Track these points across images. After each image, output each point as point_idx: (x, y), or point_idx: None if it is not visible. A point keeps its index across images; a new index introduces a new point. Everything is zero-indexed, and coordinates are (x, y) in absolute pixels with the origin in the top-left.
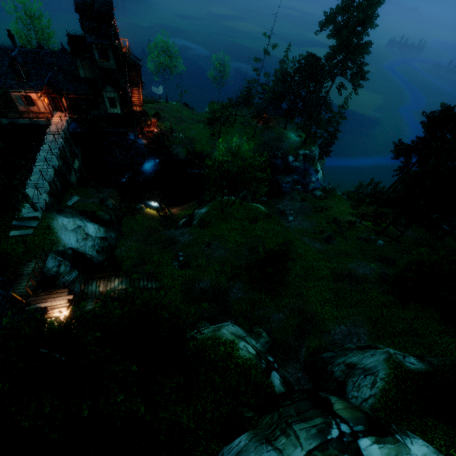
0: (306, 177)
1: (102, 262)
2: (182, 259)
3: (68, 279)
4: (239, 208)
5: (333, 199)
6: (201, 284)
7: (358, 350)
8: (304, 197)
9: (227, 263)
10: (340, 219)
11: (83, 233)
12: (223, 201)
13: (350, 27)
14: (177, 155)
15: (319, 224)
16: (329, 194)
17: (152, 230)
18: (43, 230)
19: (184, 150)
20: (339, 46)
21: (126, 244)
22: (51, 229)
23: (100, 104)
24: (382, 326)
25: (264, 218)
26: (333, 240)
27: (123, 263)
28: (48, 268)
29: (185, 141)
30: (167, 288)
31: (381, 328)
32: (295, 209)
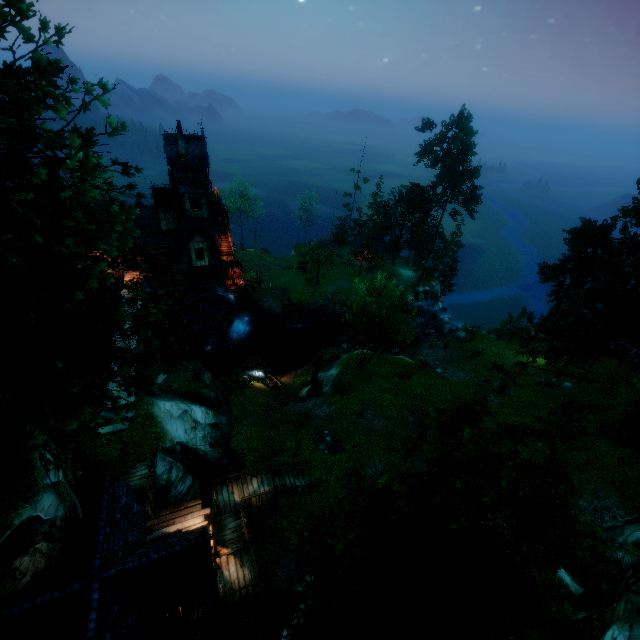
0: (435, 317)
1: (220, 459)
2: (330, 440)
3: (180, 490)
4: (379, 363)
5: (482, 340)
6: (369, 470)
7: (631, 524)
8: (446, 342)
9: (393, 436)
10: (500, 364)
11: (191, 420)
12: (356, 357)
13: (453, 156)
14: (271, 309)
15: (477, 372)
16: (474, 334)
17: (269, 407)
18: (143, 421)
19: (278, 302)
20: (446, 174)
21: (242, 431)
22: (153, 418)
23: (181, 257)
24: (634, 492)
25: (418, 371)
26: (508, 390)
27: (245, 459)
28: (158, 475)
29: (277, 291)
30: (321, 484)
31: (633, 494)
32: (439, 358)
